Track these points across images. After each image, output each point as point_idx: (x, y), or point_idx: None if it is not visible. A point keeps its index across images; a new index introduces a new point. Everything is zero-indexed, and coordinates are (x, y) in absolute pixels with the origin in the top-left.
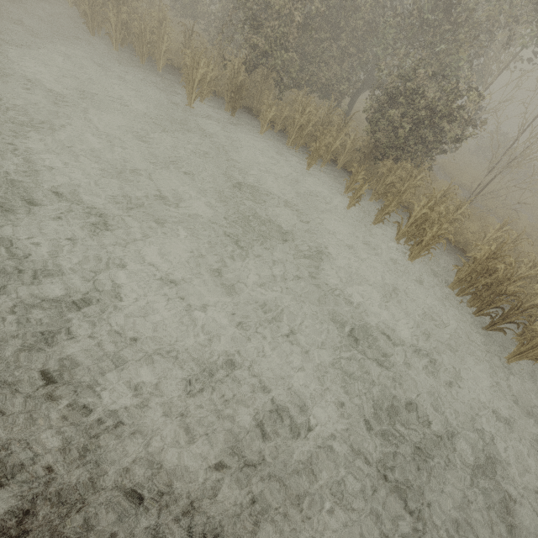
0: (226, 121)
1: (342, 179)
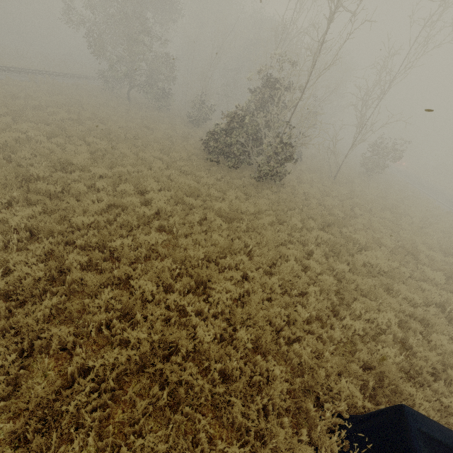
0: None
1: None
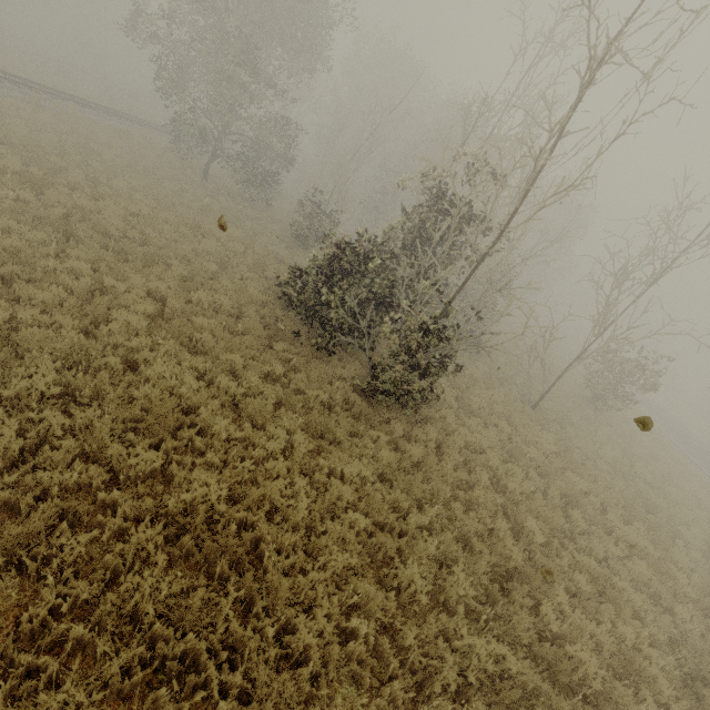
0: None
1: None
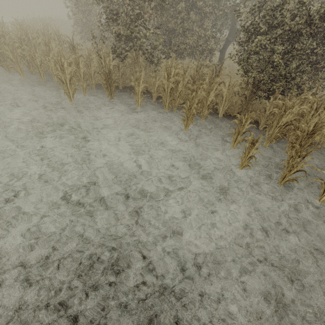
0: (105, 105)
1: (226, 128)
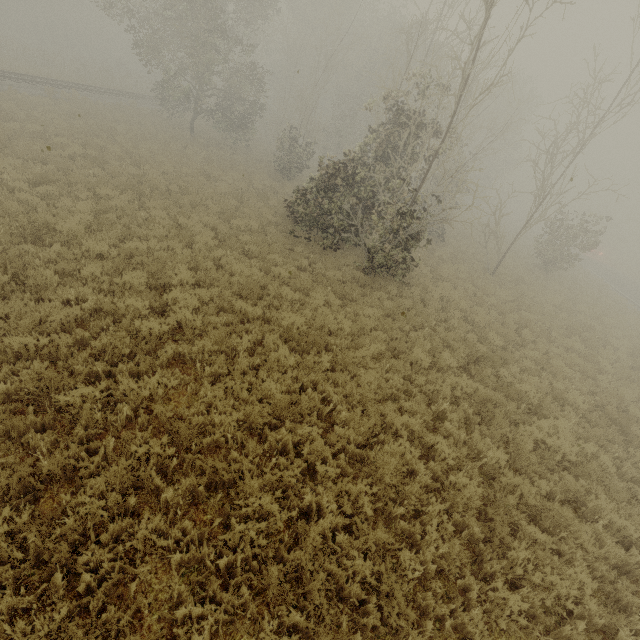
0: None
1: None
